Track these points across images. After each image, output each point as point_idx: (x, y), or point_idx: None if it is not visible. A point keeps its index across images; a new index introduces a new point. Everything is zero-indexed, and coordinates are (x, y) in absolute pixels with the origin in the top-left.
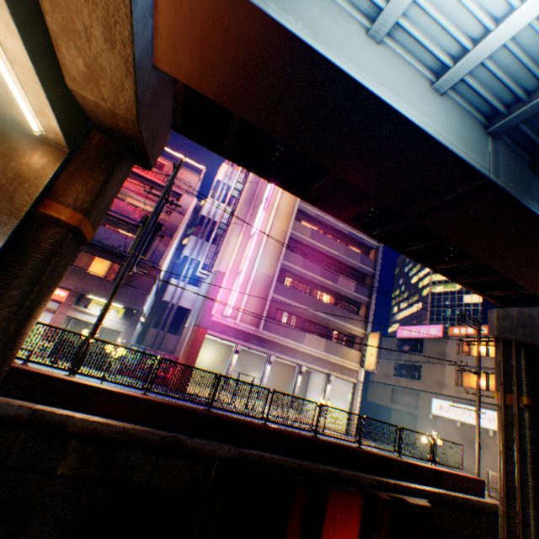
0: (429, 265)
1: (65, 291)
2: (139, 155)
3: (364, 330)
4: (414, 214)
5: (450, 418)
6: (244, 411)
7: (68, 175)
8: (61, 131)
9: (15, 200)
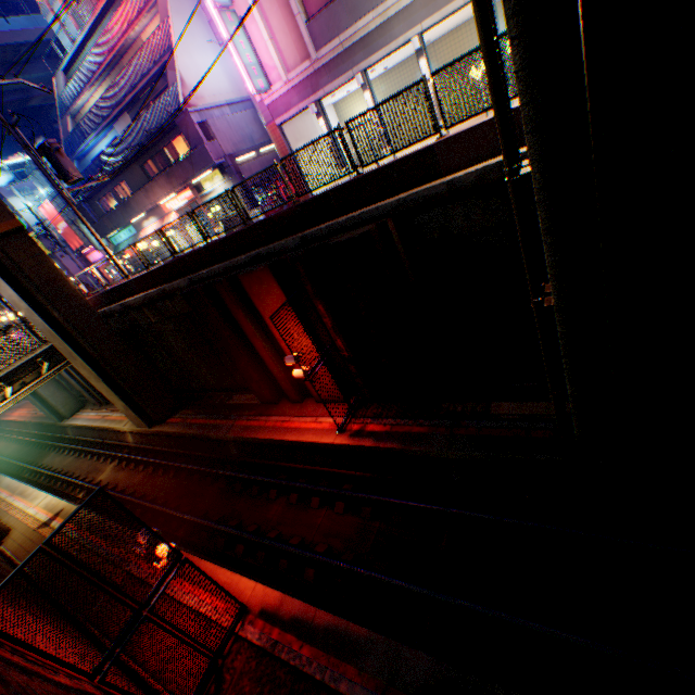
0: None
1: (189, 191)
2: None
3: None
4: None
5: None
6: None
7: None
8: None
9: None
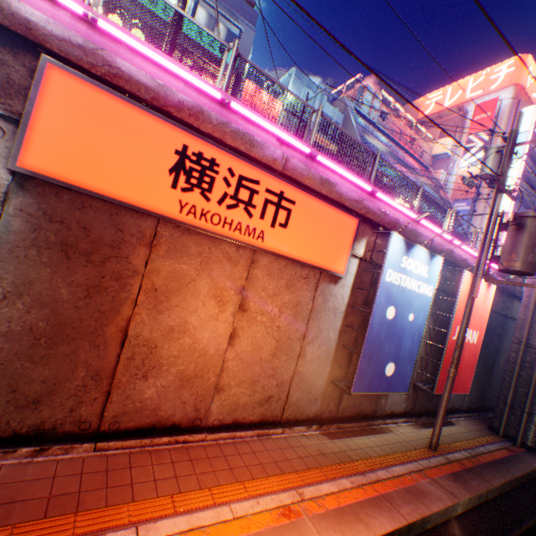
0: None
1: None
2: None
3: None
4: None
5: None
6: None
7: None
8: None
9: None
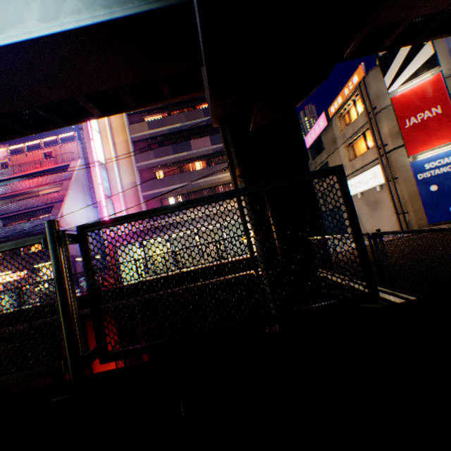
0: (95, 117)
1: (26, 271)
2: None
3: None
4: None
5: (356, 194)
6: None
7: None
8: None
9: None
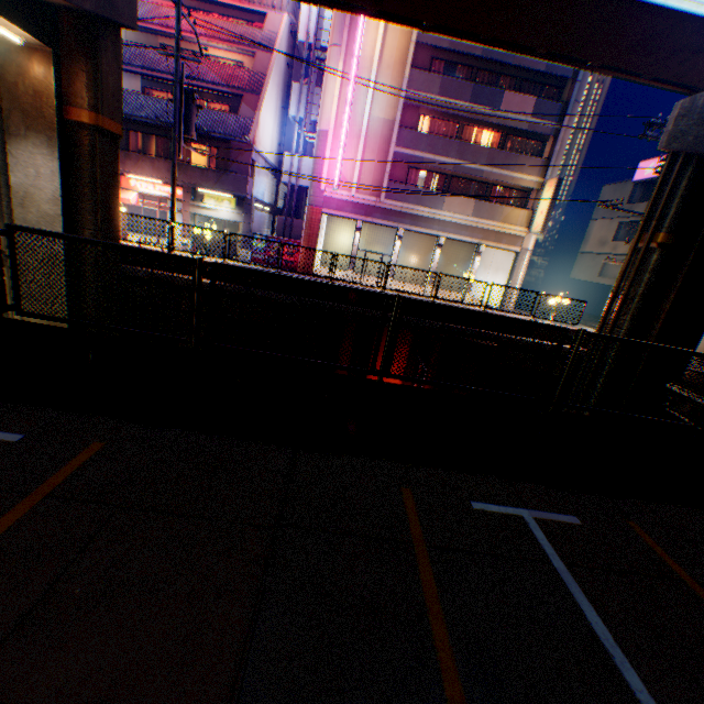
0: (531, 53)
1: (180, 190)
2: (110, 22)
3: (541, 179)
4: (369, 3)
5: None
6: (369, 288)
7: (67, 77)
8: (31, 37)
9: (47, 117)
